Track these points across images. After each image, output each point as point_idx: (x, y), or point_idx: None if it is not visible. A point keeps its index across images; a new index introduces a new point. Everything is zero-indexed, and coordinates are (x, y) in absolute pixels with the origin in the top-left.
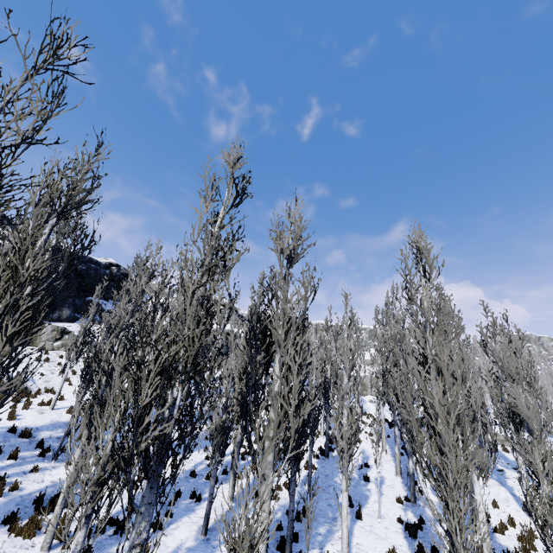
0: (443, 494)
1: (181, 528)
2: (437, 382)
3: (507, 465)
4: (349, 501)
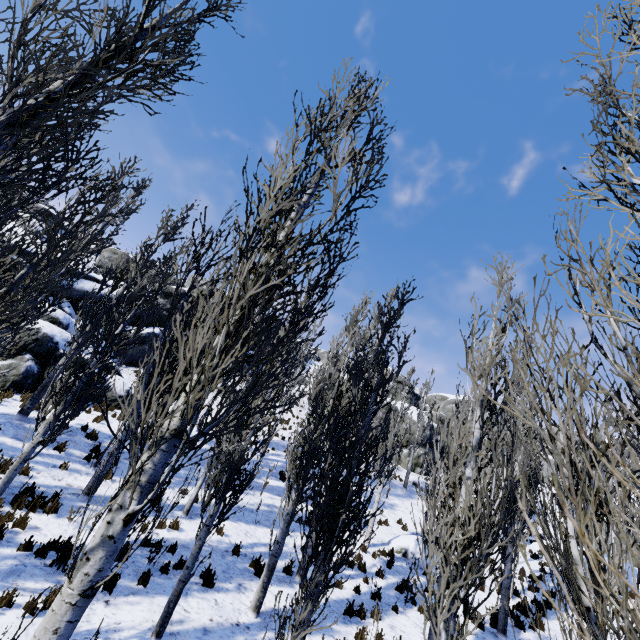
0: None
1: (139, 607)
2: None
3: None
4: None
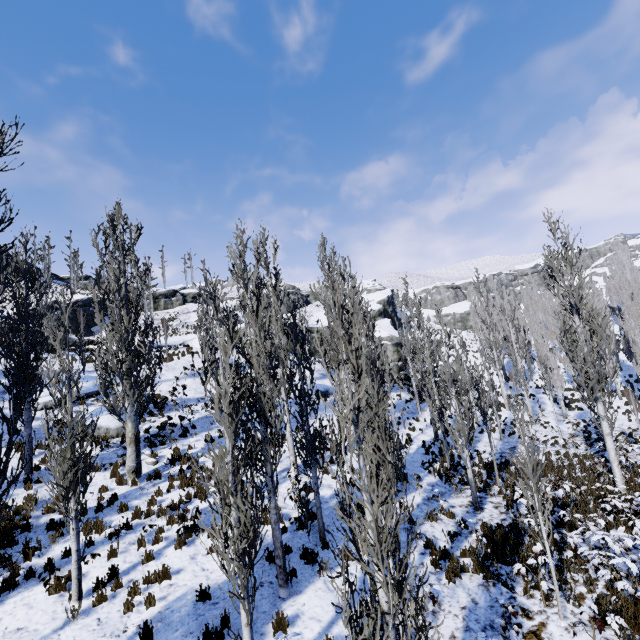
0: None
1: None
2: None
3: None
4: None
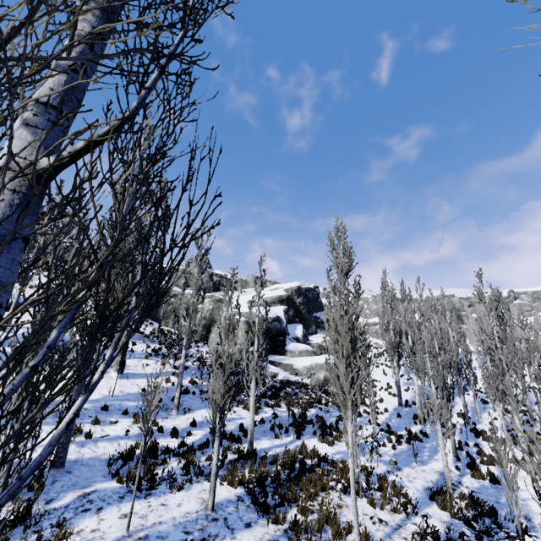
0: None
1: None
2: None
3: None
4: None
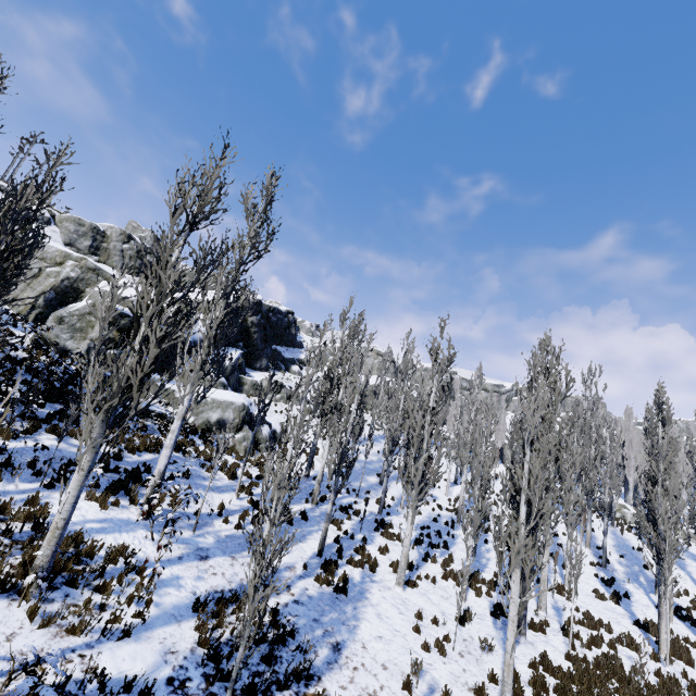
0: (660, 556)
1: (457, 551)
2: (665, 497)
3: (688, 556)
4: (553, 557)
